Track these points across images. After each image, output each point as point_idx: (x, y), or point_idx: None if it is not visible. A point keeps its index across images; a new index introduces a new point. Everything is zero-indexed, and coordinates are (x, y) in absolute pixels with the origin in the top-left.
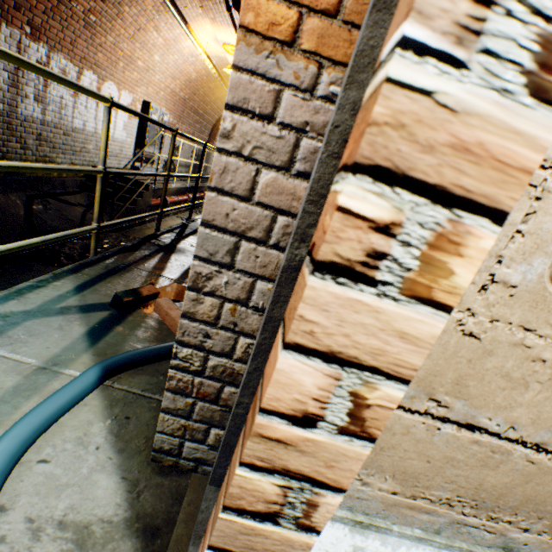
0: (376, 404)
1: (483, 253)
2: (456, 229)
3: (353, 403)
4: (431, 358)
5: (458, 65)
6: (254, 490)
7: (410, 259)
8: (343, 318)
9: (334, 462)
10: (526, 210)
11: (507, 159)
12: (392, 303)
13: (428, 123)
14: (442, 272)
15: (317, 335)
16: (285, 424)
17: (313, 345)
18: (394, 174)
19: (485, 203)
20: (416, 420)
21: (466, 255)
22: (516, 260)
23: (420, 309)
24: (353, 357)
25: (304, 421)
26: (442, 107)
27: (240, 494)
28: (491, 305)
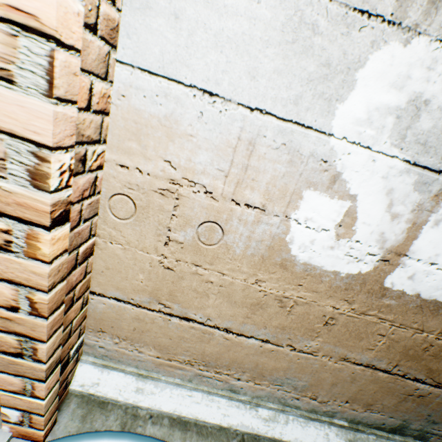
0: (39, 301)
1: (48, 241)
2: (34, 232)
3: (29, 301)
4: (153, 281)
5: (4, 178)
6: (7, 342)
7: (22, 243)
8: (8, 266)
9: (35, 328)
10: (174, 204)
11: (38, 208)
12: (24, 260)
13: (4, 196)
14: (37, 248)
15: (1, 272)
16: (6, 311)
17: (2, 276)
18: (1, 213)
19: (39, 223)
20: (156, 315)
21: (42, 242)
22: (178, 229)
23: (36, 262)
24: (20, 281)
25: (13, 309)
26: (6, 191)
27: (1, 344)
28: (174, 253)
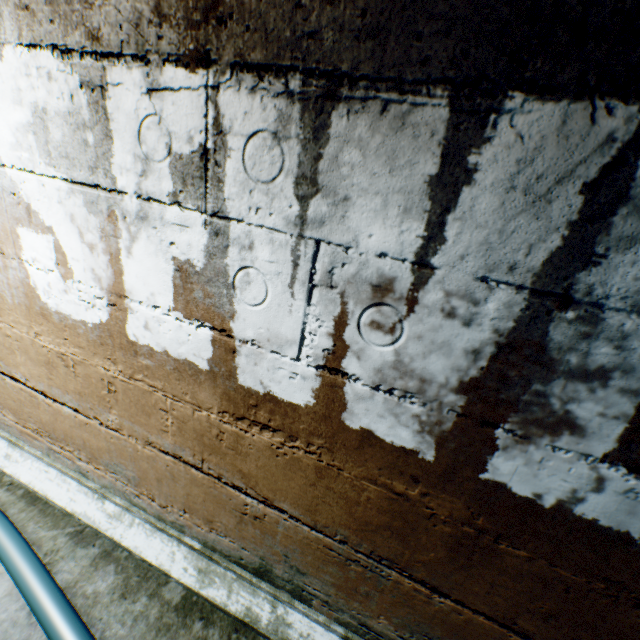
0: None
1: None
2: None
3: None
4: None
5: None
6: None
7: None
8: None
9: None
10: None
11: None
12: None
13: None
14: None
15: None
16: None
17: None
18: None
19: None
20: None
21: None
22: None
23: None
24: None
25: None
26: None
27: None
28: None
